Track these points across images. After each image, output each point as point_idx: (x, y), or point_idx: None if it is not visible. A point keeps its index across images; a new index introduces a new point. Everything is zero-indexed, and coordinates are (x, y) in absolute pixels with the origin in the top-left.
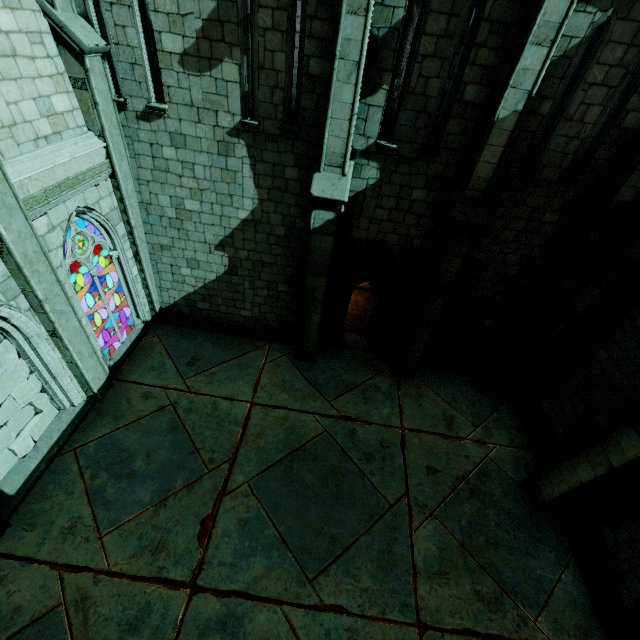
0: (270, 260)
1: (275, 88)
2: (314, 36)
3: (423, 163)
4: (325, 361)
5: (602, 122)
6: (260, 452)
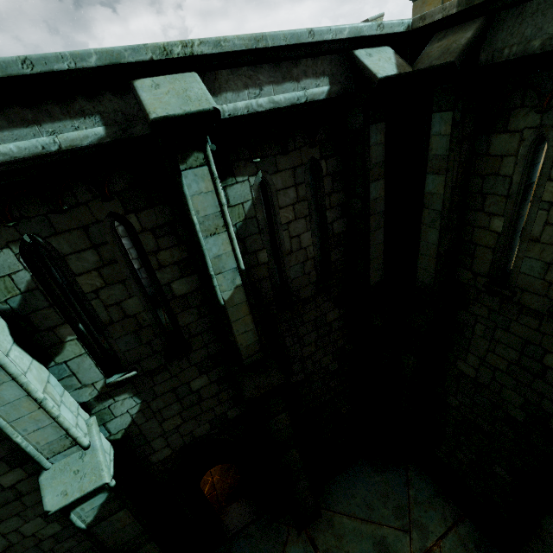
0: None
1: None
2: None
3: (181, 359)
4: None
5: (317, 236)
6: None
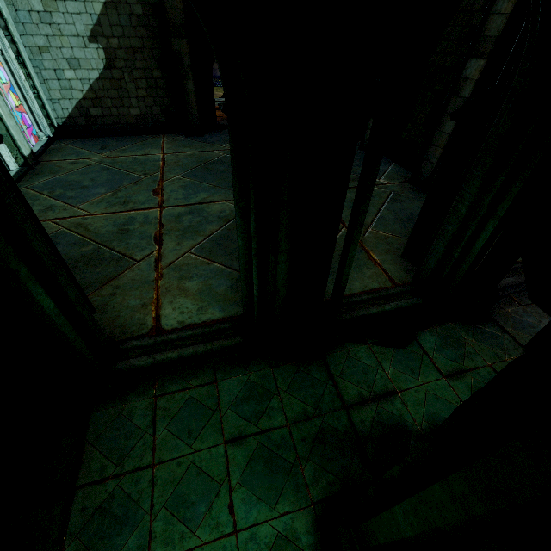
0: (139, 45)
1: None
2: None
3: None
4: (210, 135)
5: None
6: (181, 166)
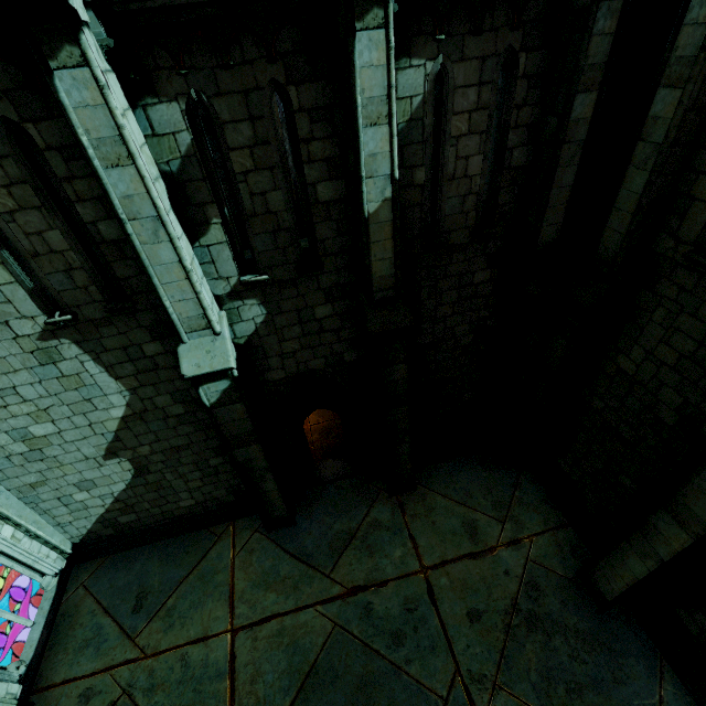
0: (183, 442)
1: (70, 270)
2: (85, 198)
3: (310, 279)
4: (307, 515)
5: (490, 166)
6: None
